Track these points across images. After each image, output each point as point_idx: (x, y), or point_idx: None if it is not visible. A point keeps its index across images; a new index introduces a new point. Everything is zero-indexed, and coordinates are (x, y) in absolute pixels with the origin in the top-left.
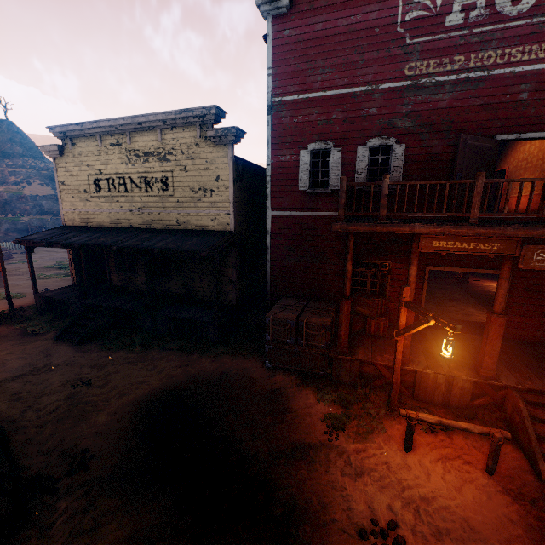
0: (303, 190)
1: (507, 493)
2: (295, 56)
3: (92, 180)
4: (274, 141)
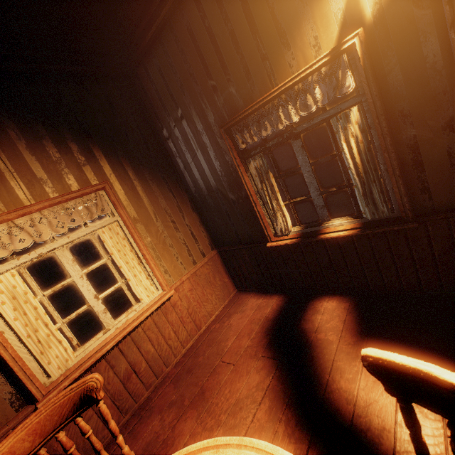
0: None
1: None
2: None
3: None
4: None
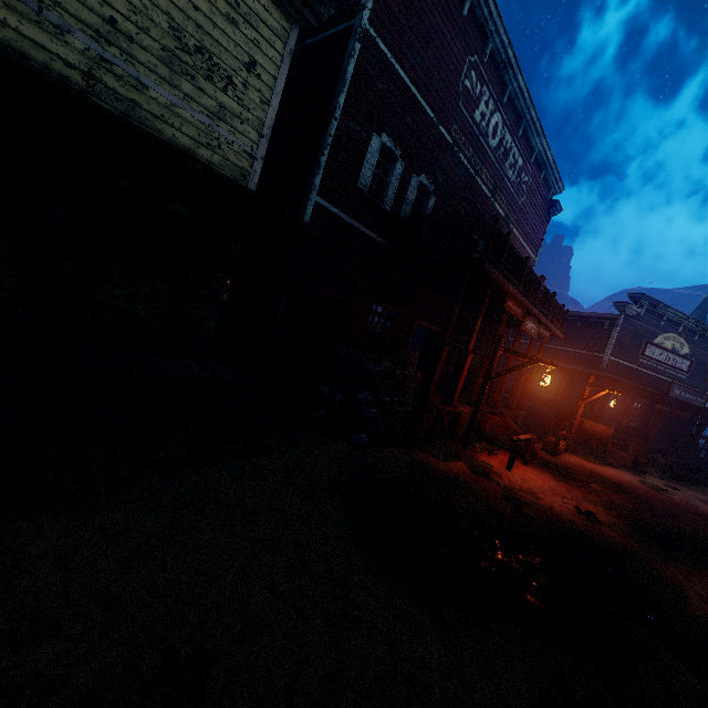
0: (360, 189)
1: (539, 471)
2: (403, 1)
3: None
4: (352, 89)
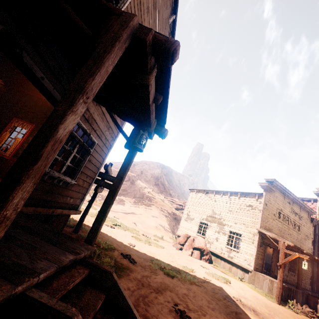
0: None
1: None
2: None
3: (277, 211)
4: (318, 228)
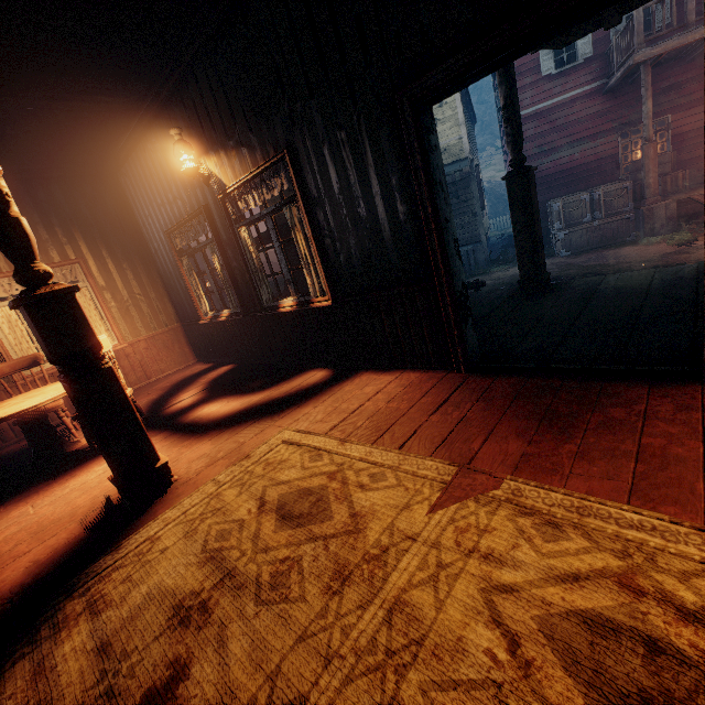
0: (547, 75)
1: None
2: None
3: None
4: None
